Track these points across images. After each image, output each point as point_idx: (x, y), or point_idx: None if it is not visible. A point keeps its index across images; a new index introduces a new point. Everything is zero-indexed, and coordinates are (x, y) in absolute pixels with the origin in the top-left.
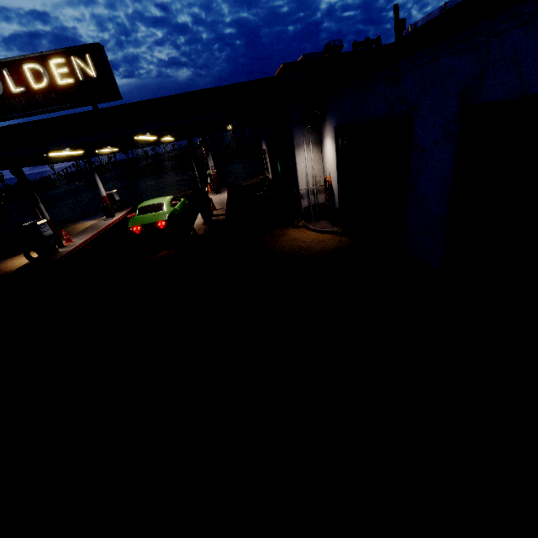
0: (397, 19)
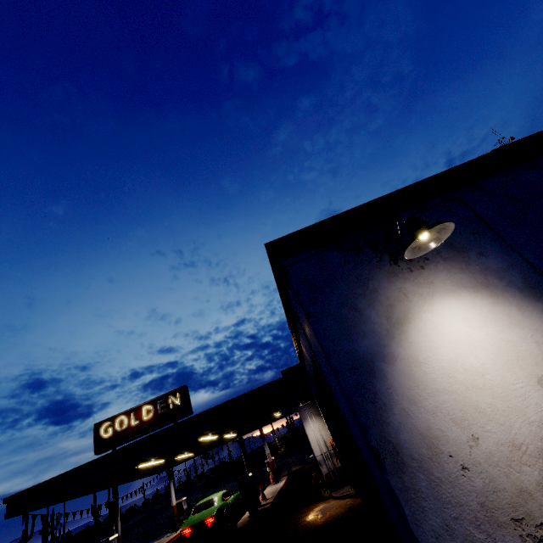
0: None
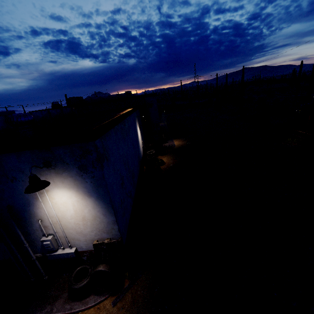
0: (66, 99)
